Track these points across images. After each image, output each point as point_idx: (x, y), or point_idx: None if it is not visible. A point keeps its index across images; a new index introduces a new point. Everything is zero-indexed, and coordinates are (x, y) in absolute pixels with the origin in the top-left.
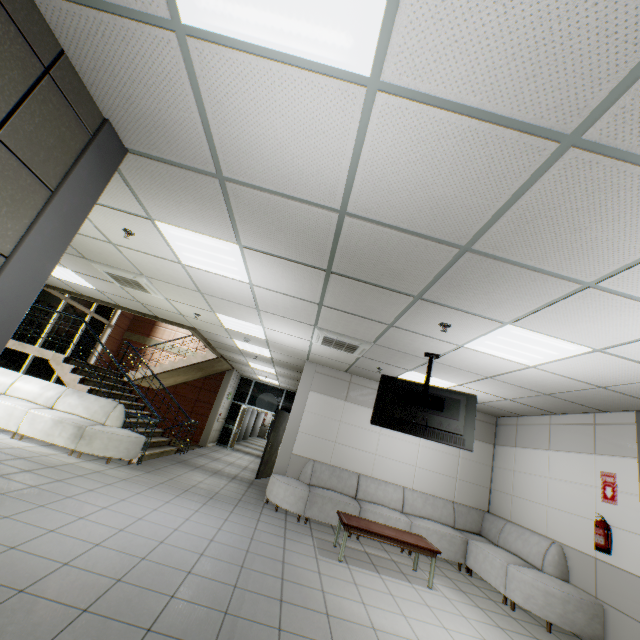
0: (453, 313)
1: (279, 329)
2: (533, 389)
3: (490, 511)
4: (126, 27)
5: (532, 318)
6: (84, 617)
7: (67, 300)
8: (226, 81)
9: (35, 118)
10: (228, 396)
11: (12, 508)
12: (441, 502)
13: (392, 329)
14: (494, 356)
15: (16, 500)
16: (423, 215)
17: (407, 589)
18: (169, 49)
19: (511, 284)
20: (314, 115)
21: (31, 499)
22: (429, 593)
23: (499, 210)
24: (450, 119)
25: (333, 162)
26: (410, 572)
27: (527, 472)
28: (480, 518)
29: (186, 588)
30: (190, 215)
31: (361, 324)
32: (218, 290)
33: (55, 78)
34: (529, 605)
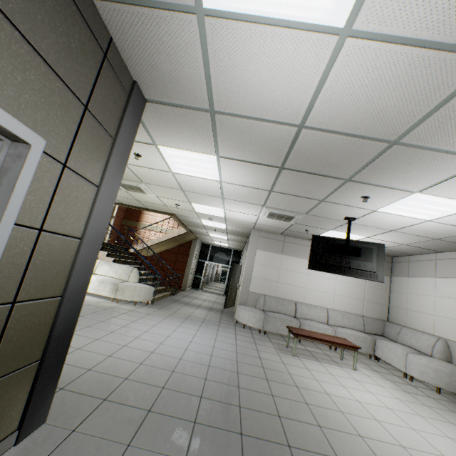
0: (373, 188)
1: (236, 210)
2: (426, 236)
3: (389, 320)
4: (160, 16)
5: (437, 187)
6: (164, 391)
7: None
8: (229, 44)
9: (102, 91)
10: (195, 257)
11: (98, 334)
12: (354, 316)
13: (322, 203)
14: (400, 216)
15: (97, 330)
16: (365, 122)
17: (340, 371)
18: (190, 27)
19: (426, 164)
20: (293, 60)
21: (105, 328)
22: (354, 373)
23: (428, 112)
24: (403, 51)
25: (301, 92)
26: (339, 361)
27: (417, 293)
28: (382, 325)
29: (211, 374)
30: (184, 139)
31: (299, 202)
32: (195, 187)
33: (109, 59)
34: (424, 378)
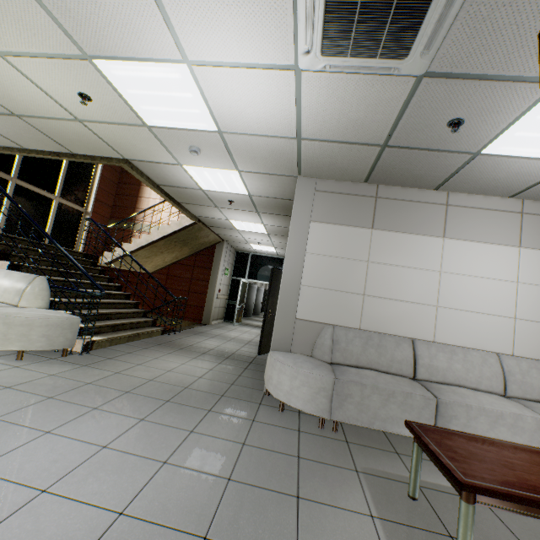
0: None
1: (217, 46)
2: None
3: None
4: None
5: None
6: None
7: (14, 181)
8: None
9: None
10: (224, 272)
11: None
12: None
13: None
14: None
15: None
16: None
17: None
18: None
19: None
20: None
21: None
22: None
23: None
24: None
25: None
26: None
27: None
28: None
29: None
30: None
31: None
32: None
33: None
34: None
